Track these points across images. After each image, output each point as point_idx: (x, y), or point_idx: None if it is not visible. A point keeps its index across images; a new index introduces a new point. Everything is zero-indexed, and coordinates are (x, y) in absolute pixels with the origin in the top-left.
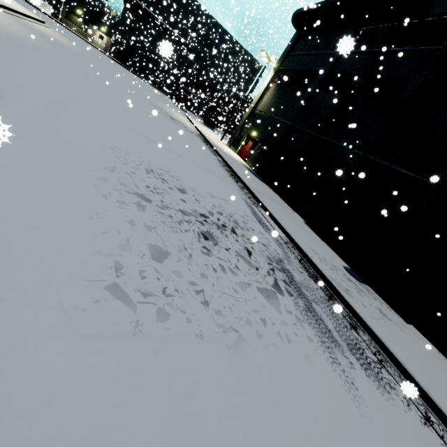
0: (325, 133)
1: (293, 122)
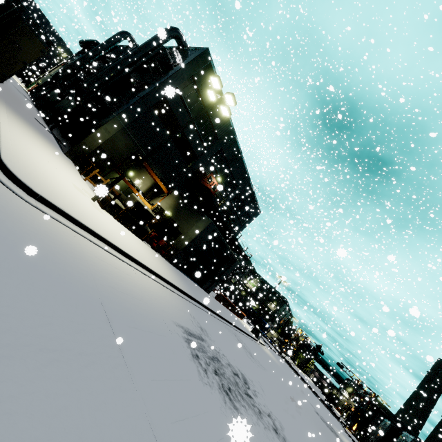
0: None
1: None
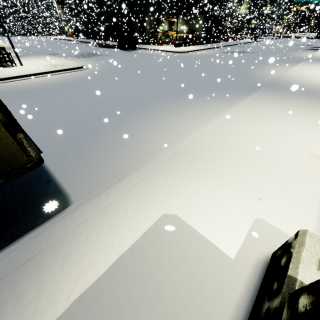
0: (78, 16)
1: (72, 17)
